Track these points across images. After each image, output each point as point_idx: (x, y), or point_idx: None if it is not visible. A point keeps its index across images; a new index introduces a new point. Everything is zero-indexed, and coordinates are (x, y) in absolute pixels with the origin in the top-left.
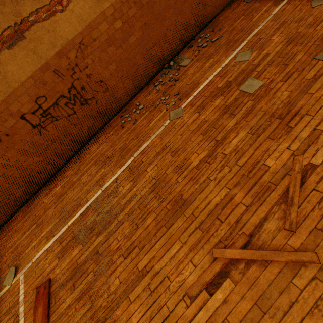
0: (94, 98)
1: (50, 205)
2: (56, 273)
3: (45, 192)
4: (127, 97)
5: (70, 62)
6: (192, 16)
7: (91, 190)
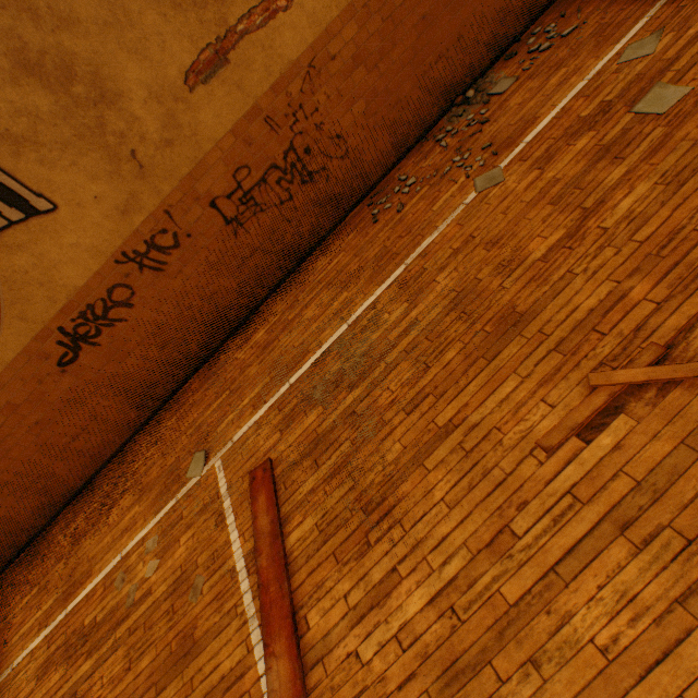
0: (324, 170)
1: (250, 360)
2: (280, 451)
3: (237, 344)
4: (380, 169)
5: (291, 102)
6: None
7: (326, 327)
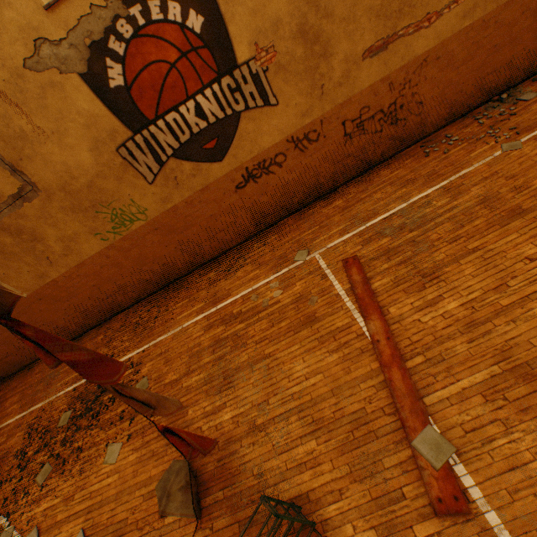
0: (404, 120)
1: (333, 214)
2: (363, 253)
3: (320, 205)
4: (433, 127)
5: (405, 77)
6: None
7: (390, 203)
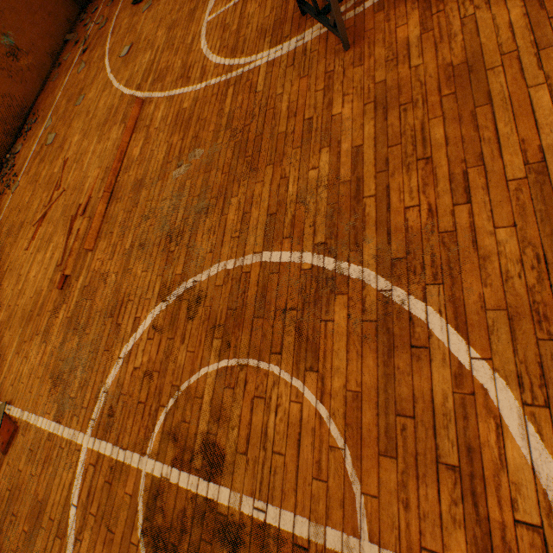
0: None
1: None
2: None
3: None
4: None
5: None
6: (4, 110)
7: None
